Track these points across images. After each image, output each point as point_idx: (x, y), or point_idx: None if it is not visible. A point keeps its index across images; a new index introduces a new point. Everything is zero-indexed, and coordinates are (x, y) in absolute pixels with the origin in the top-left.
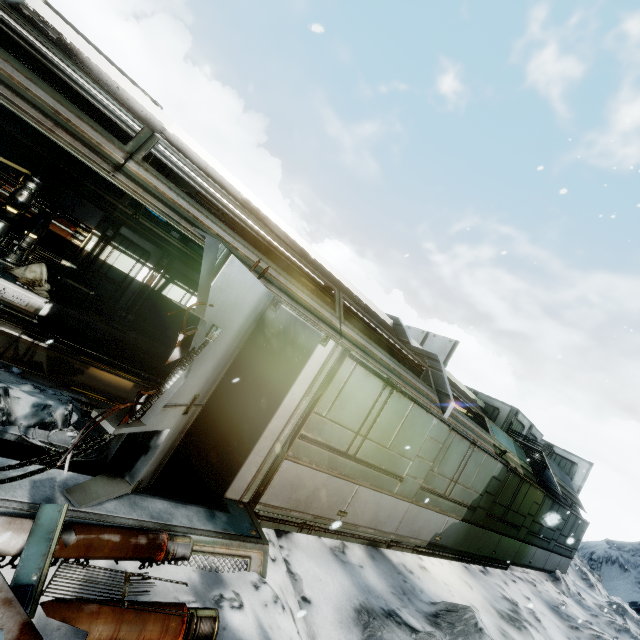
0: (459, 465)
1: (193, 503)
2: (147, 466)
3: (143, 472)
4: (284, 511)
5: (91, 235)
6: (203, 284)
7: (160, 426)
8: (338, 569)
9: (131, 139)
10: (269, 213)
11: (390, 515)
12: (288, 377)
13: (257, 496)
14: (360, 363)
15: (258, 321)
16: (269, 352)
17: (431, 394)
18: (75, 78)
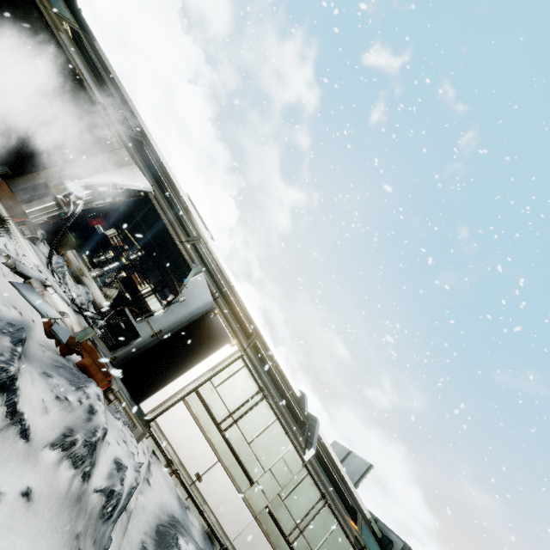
0: (307, 513)
1: (127, 389)
2: (123, 351)
3: (120, 352)
4: (165, 440)
5: (149, 286)
6: (188, 279)
7: (140, 331)
8: (176, 501)
9: (191, 237)
10: (241, 293)
11: (233, 515)
12: (205, 353)
13: (156, 417)
14: (247, 366)
15: (203, 315)
16: (202, 334)
17: (299, 436)
18: (184, 218)
